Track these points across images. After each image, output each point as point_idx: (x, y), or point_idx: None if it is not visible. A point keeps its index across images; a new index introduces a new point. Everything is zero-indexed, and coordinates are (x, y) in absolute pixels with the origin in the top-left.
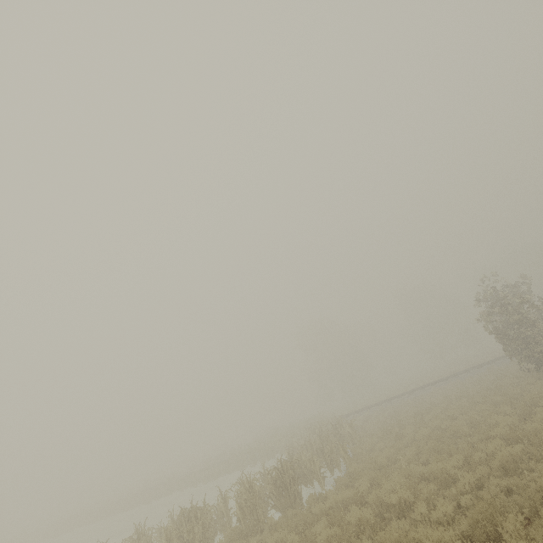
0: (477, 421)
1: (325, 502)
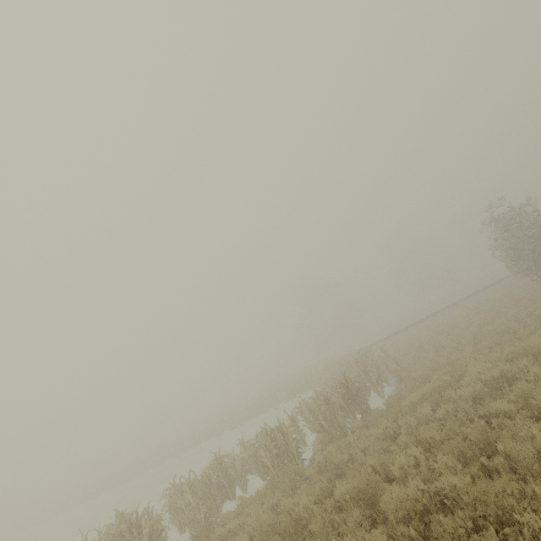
0: (520, 318)
1: (414, 395)
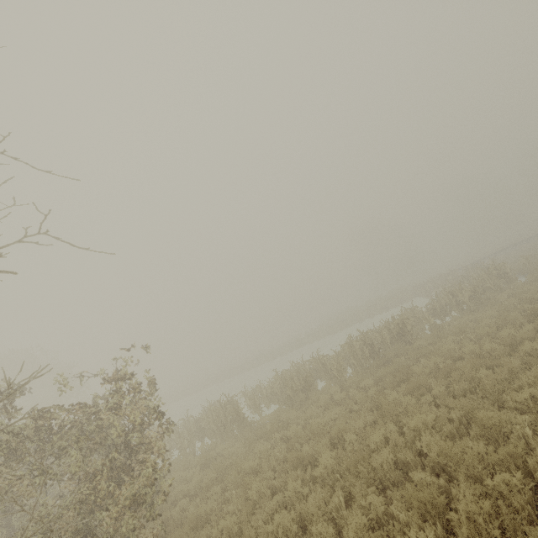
0: None
1: None
